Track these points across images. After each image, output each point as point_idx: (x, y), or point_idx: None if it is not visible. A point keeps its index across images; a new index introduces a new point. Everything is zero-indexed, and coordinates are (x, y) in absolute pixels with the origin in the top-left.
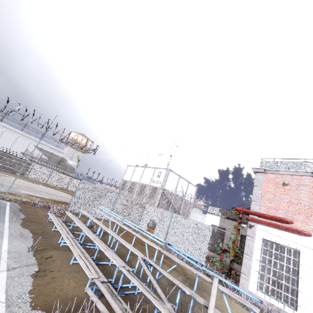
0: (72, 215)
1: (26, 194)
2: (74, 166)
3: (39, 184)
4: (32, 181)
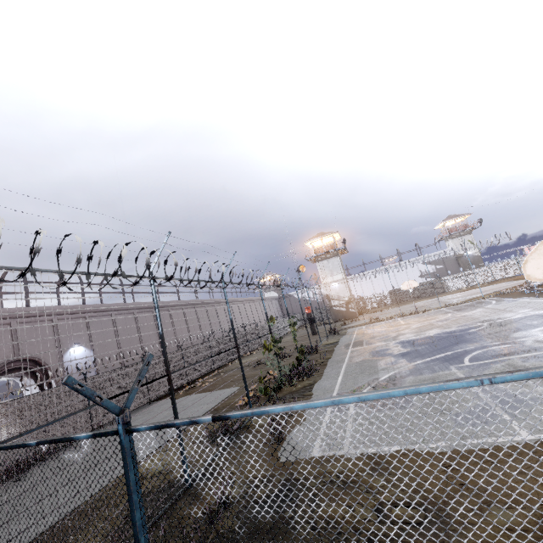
0: (539, 283)
1: (485, 295)
2: (475, 253)
3: (470, 289)
4: (460, 291)
